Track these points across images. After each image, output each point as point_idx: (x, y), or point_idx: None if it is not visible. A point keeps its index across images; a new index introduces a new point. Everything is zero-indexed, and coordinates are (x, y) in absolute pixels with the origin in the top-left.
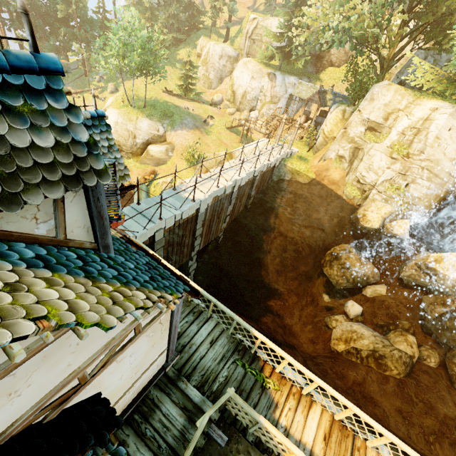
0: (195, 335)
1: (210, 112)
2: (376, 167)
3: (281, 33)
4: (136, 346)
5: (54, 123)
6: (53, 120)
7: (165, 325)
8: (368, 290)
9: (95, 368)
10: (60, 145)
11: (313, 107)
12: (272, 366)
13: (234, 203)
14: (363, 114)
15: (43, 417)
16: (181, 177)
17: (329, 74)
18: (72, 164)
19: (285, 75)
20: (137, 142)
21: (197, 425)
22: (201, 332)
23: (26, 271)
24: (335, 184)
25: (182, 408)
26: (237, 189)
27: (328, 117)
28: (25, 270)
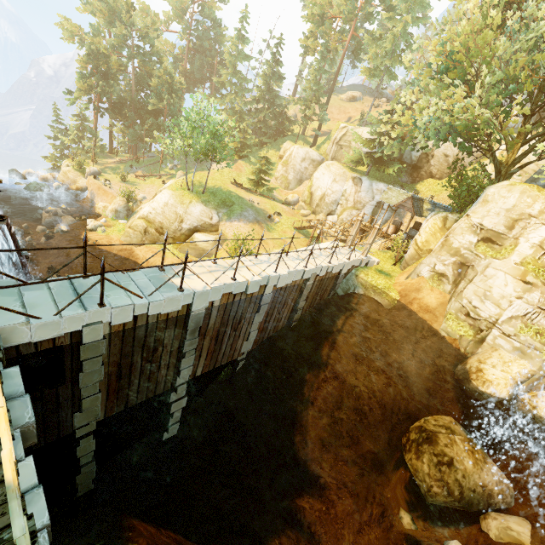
0: None
1: (279, 209)
2: (497, 293)
3: (371, 139)
4: None
5: None
6: None
7: None
8: (491, 522)
9: None
10: None
11: (407, 219)
12: None
13: (267, 312)
14: (473, 219)
15: None
16: None
17: (428, 185)
18: None
19: (373, 180)
20: (183, 227)
21: None
22: None
23: None
24: (430, 313)
25: None
26: (272, 292)
27: (422, 225)
28: None
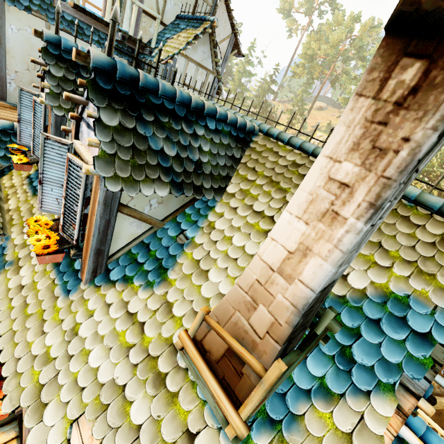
0: None
1: None
2: None
3: None
4: None
5: None
6: None
7: None
8: None
9: None
10: None
11: None
12: None
13: None
14: None
15: None
16: None
17: None
18: None
19: None
20: None
21: None
22: None
23: None
24: None
25: None
26: None
27: None
28: None
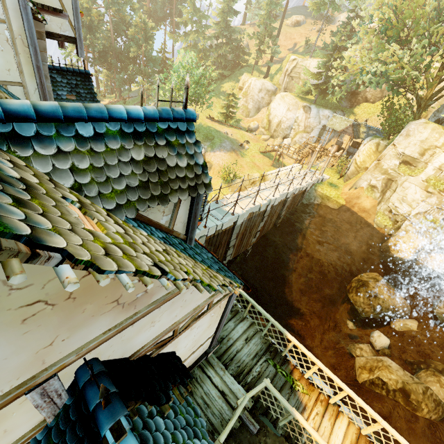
0: (232, 331)
1: (246, 138)
2: (410, 199)
3: (318, 72)
4: (202, 321)
5: (188, 152)
6: (187, 149)
7: (221, 311)
8: (396, 323)
9: (182, 327)
10: (189, 166)
11: (346, 138)
12: (301, 371)
13: (265, 220)
14: (398, 148)
15: (150, 352)
16: (216, 192)
17: (363, 109)
18: (193, 179)
19: (320, 108)
20: None
21: (238, 403)
22: (237, 329)
23: (165, 245)
24: (366, 212)
25: (220, 391)
26: (270, 208)
27: (361, 148)
28: (164, 244)
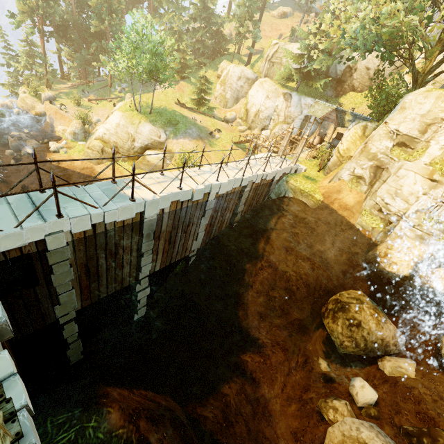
0: None
1: (219, 126)
2: (407, 191)
3: (301, 54)
4: None
5: None
6: None
7: None
8: (386, 363)
9: None
10: None
11: (330, 131)
12: None
13: (211, 216)
14: (390, 126)
15: None
16: None
17: (350, 98)
18: None
19: (301, 95)
20: (135, 146)
21: None
22: None
23: None
24: (348, 210)
25: None
26: (215, 198)
27: (344, 134)
28: None
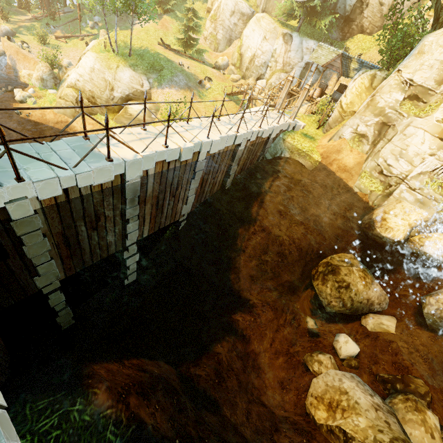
0: None
1: (209, 74)
2: (413, 151)
3: None
4: None
5: None
6: None
7: None
8: (369, 320)
9: None
10: None
11: (332, 82)
12: None
13: (202, 178)
14: (404, 75)
15: None
16: None
17: (357, 42)
18: None
19: (303, 37)
20: (115, 96)
21: None
22: None
23: None
24: (347, 172)
25: None
26: (205, 158)
27: (349, 85)
28: None
